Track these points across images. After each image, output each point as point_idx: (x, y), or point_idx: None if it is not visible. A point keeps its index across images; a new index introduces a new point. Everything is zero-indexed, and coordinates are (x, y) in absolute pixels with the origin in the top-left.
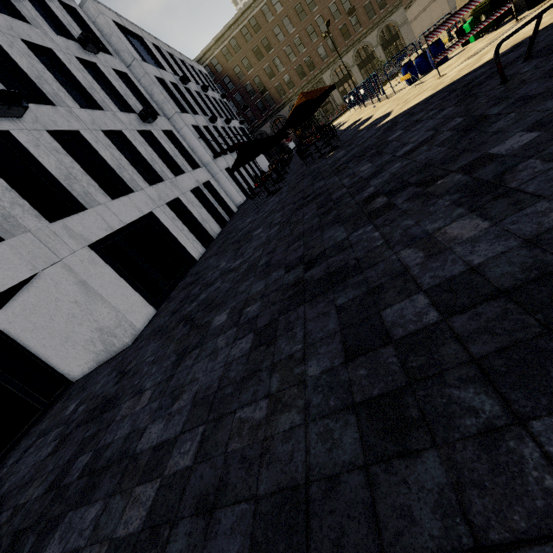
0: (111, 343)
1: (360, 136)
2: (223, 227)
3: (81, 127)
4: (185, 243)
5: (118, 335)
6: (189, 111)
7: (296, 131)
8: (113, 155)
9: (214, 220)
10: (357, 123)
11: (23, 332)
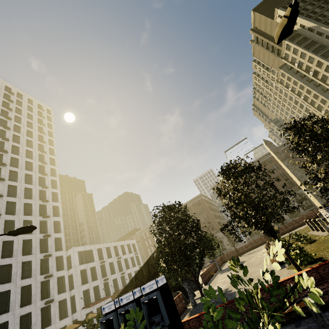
0: None
1: None
2: None
3: (12, 318)
4: None
5: None
6: (90, 281)
7: None
8: (15, 327)
9: None
10: None
11: None
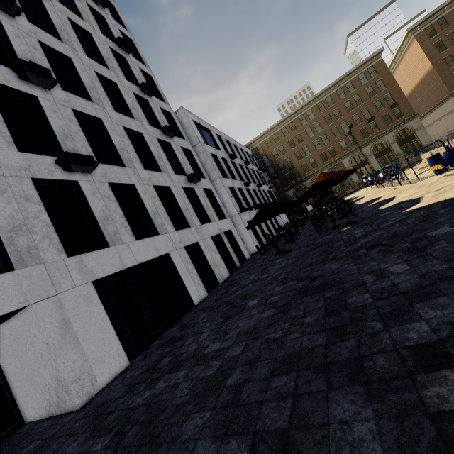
0: (63, 398)
1: (382, 218)
2: (232, 272)
3: (138, 182)
4: (189, 285)
5: (71, 393)
6: (229, 177)
7: (315, 198)
8: (154, 203)
9: (225, 265)
10: (375, 201)
11: (5, 354)
